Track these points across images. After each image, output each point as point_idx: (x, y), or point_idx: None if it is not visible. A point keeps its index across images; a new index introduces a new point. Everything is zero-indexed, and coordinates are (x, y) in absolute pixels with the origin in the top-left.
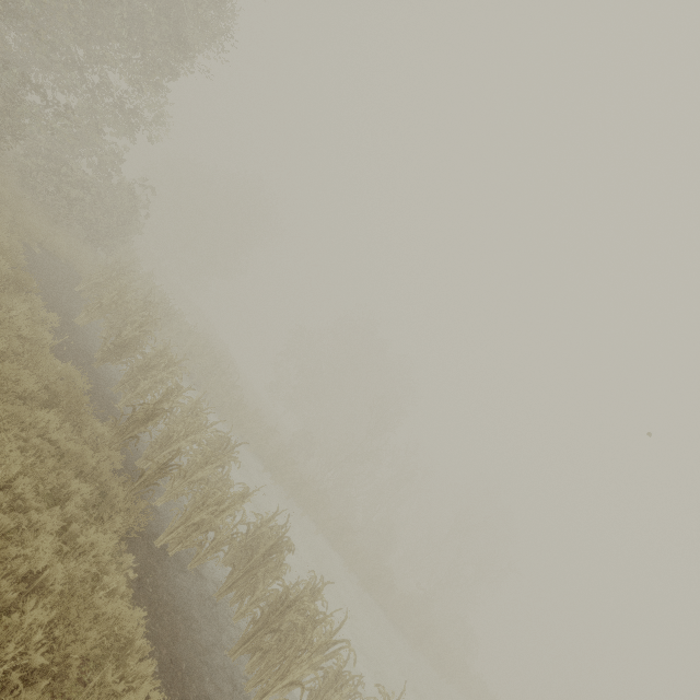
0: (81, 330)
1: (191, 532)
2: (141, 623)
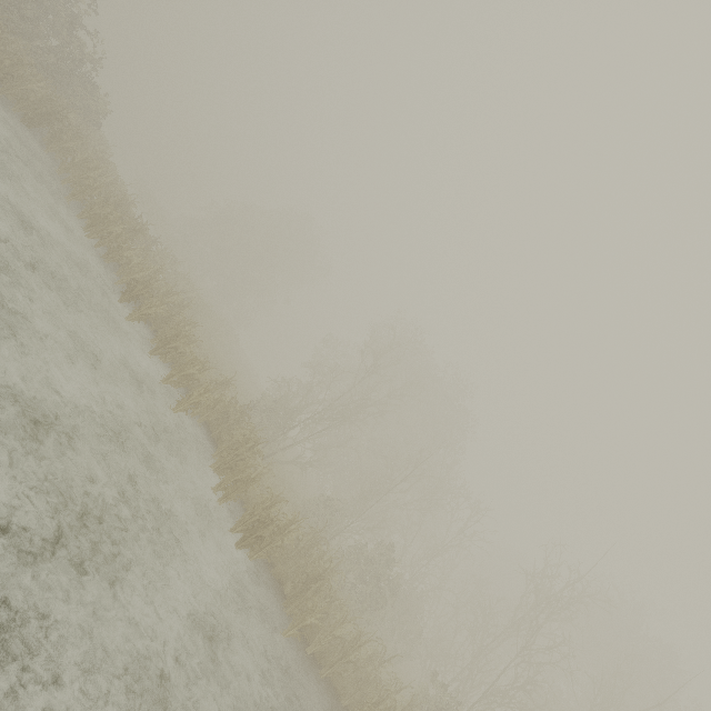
0: None
1: None
2: None
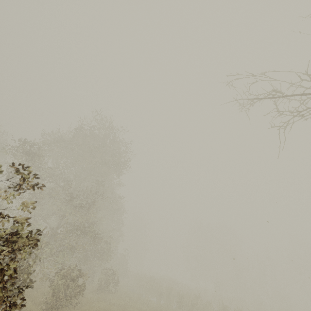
0: None
1: None
2: None
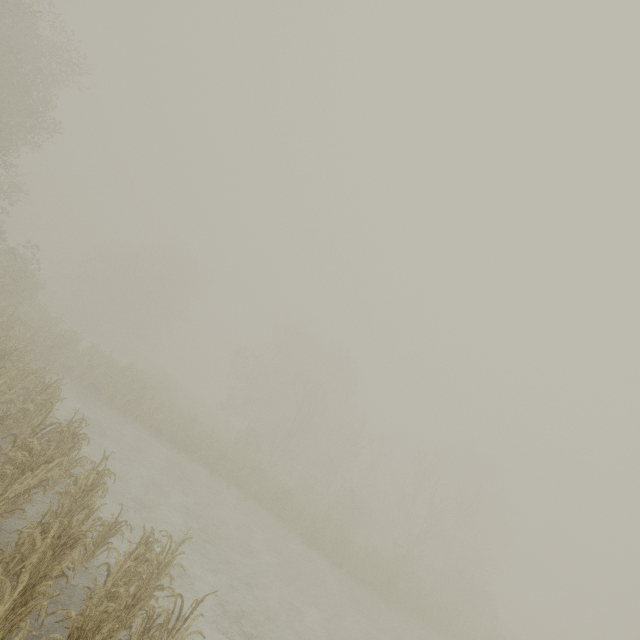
0: None
1: None
2: None
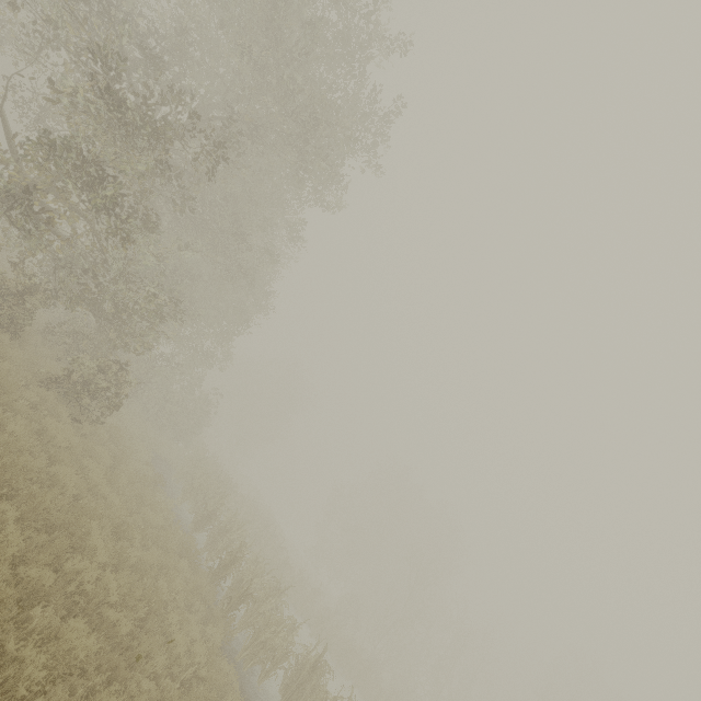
0: (179, 509)
1: (259, 650)
2: (237, 691)
